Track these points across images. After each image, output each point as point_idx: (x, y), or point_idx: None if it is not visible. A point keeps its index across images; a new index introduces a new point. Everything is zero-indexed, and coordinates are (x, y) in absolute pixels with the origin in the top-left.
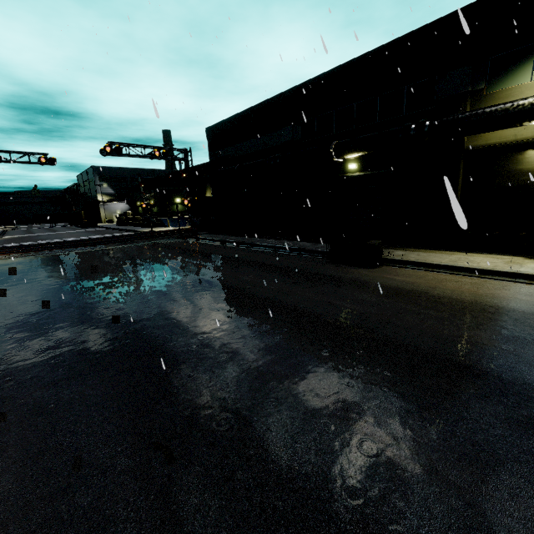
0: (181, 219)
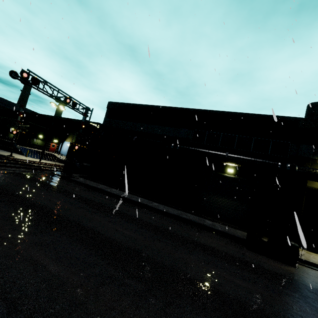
0: (38, 152)
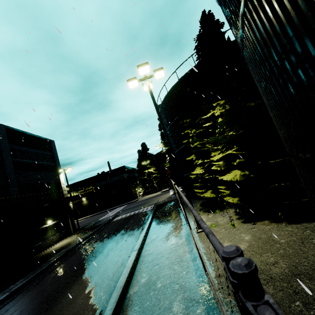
0: None
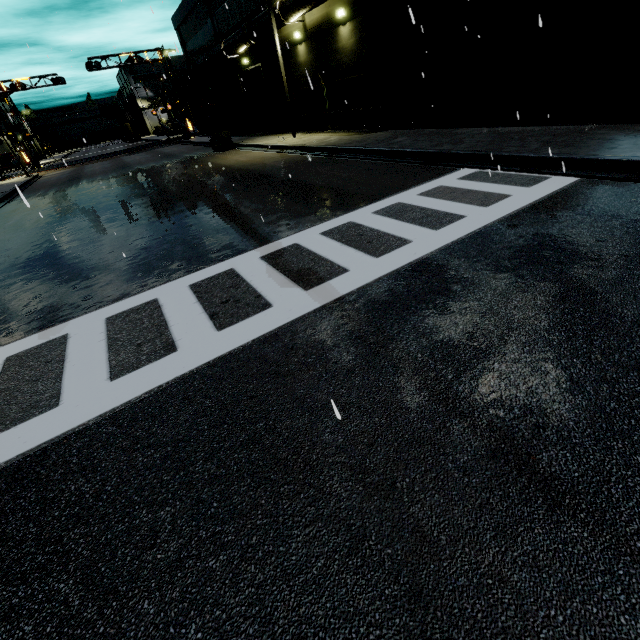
0: None
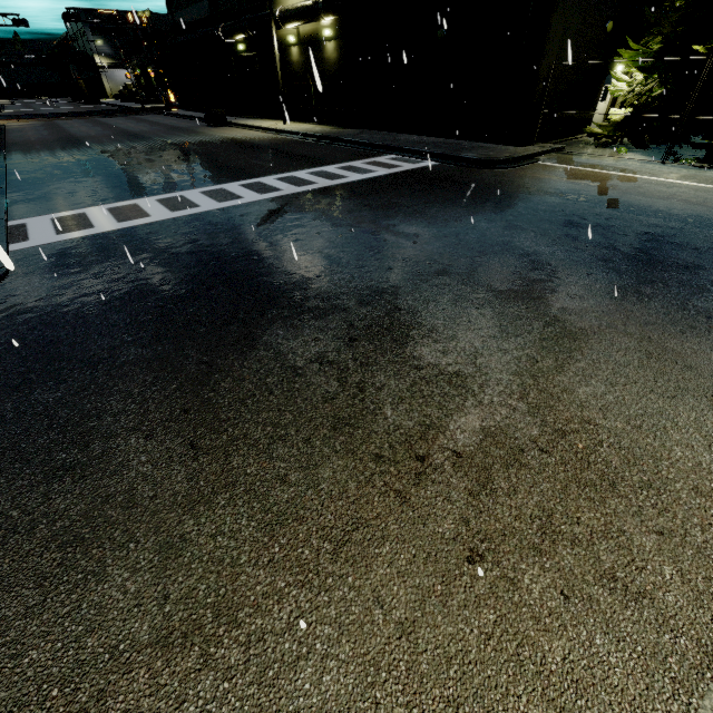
0: None
